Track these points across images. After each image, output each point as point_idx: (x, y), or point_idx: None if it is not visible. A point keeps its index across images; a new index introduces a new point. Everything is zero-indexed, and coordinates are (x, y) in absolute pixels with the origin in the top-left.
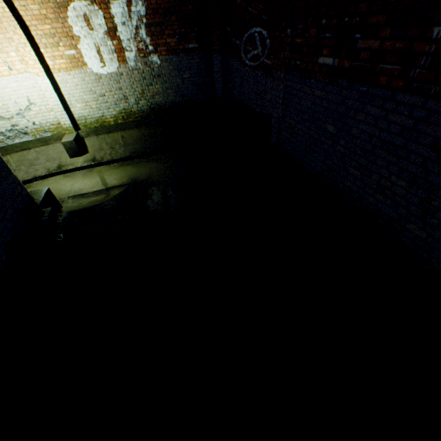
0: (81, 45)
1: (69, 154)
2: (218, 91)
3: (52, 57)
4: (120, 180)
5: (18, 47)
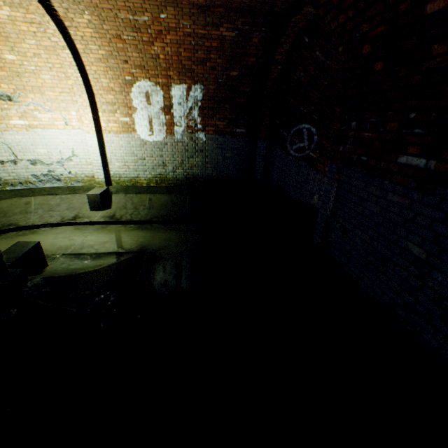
0: (136, 114)
1: (91, 206)
2: (257, 173)
3: (107, 120)
4: (129, 245)
5: (80, 109)
